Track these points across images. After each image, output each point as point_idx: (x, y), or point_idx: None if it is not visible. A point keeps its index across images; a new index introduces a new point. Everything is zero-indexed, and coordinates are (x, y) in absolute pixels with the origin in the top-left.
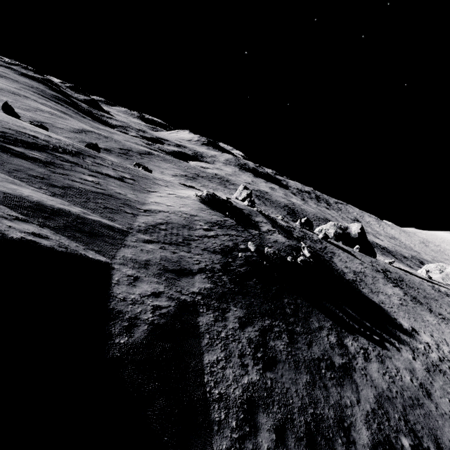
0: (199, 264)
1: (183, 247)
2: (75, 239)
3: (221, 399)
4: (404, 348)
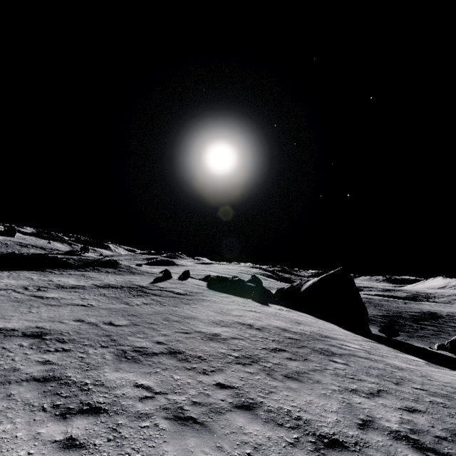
0: None
1: None
2: None
3: None
4: None
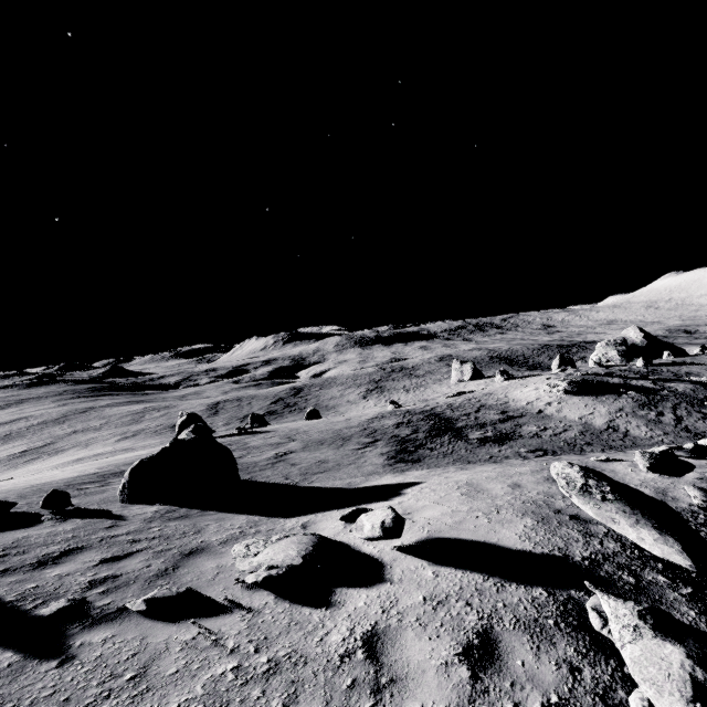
0: None
1: None
2: None
3: None
4: None
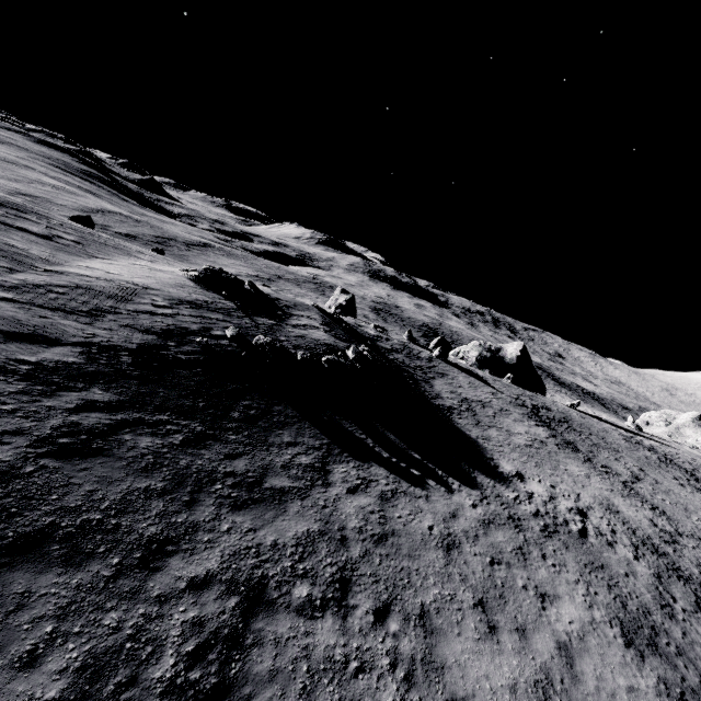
0: (89, 338)
1: (79, 317)
2: None
3: None
4: (468, 492)
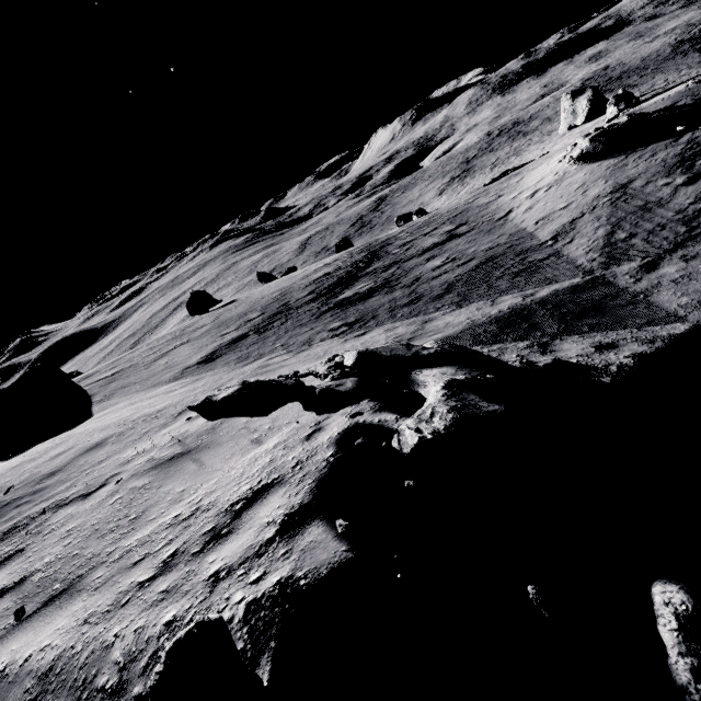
0: None
1: None
2: (601, 328)
3: None
4: None
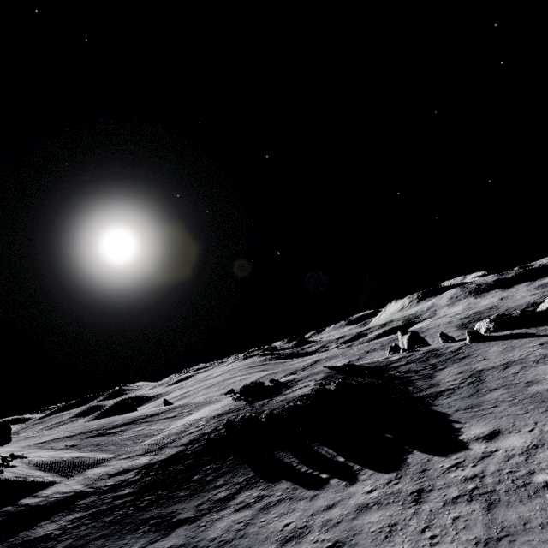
0: (148, 462)
1: (153, 452)
2: (58, 472)
3: (13, 541)
4: (377, 478)
